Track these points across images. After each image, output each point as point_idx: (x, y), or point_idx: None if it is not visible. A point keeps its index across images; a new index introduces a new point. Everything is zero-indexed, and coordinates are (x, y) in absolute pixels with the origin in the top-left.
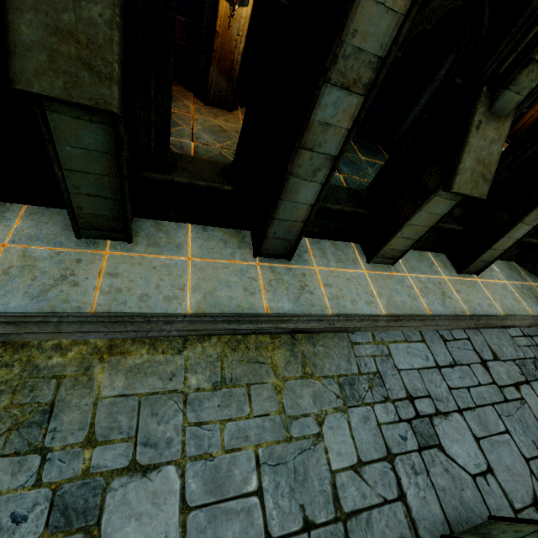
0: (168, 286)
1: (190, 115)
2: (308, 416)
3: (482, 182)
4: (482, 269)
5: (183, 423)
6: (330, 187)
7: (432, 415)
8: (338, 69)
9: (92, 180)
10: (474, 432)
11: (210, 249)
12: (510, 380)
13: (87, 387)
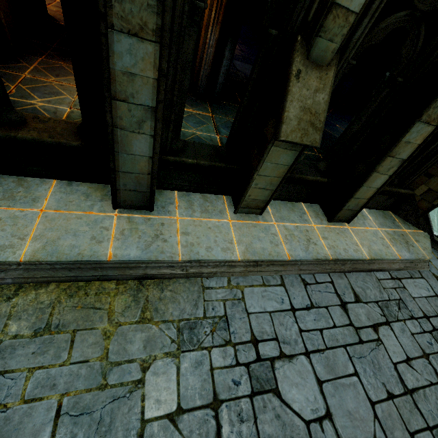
0: (8, 235)
1: None
2: (132, 362)
3: (312, 131)
4: (351, 217)
5: None
6: (193, 144)
7: (275, 358)
8: (117, 13)
9: None
10: (318, 375)
11: (69, 201)
12: (369, 321)
13: None
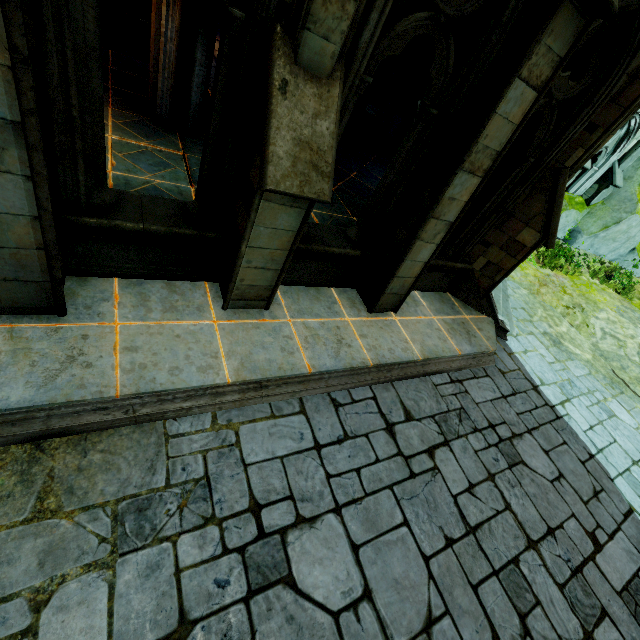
0: None
1: None
2: (12, 599)
3: (316, 177)
4: (398, 304)
5: None
6: (139, 197)
7: (288, 528)
8: None
9: None
10: (353, 538)
11: None
12: (423, 445)
13: None
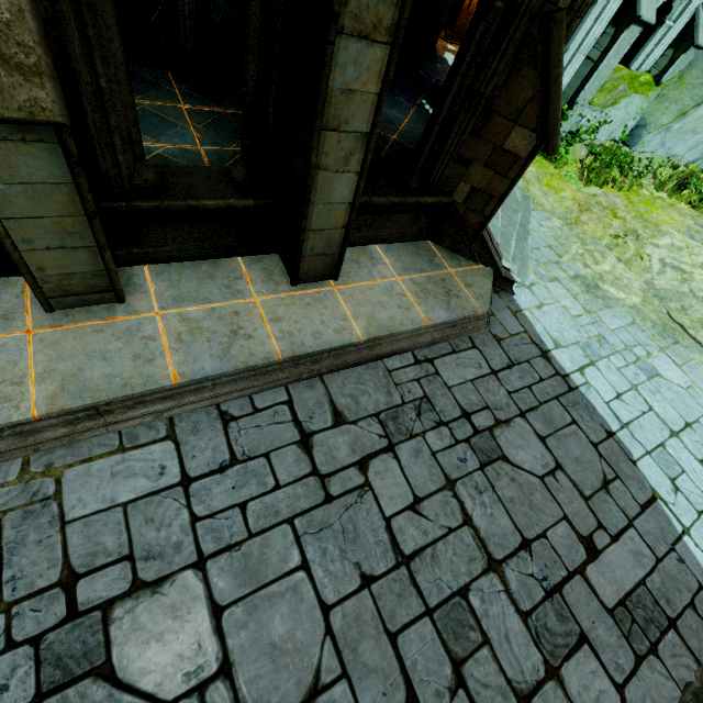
0: None
1: None
2: None
3: (8, 77)
4: (335, 268)
5: None
6: None
7: (115, 600)
8: None
9: None
10: (218, 598)
11: None
12: (354, 455)
13: None
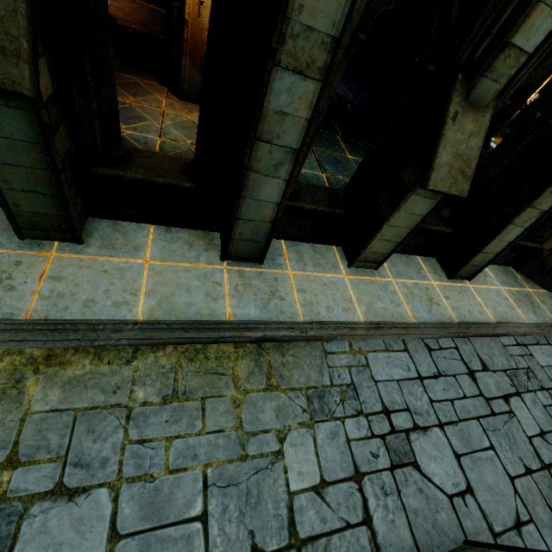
0: (119, 291)
1: (161, 110)
2: (268, 432)
3: (461, 179)
4: (474, 274)
5: (123, 440)
6: (307, 185)
7: (409, 430)
8: (287, 50)
9: (24, 174)
10: (455, 448)
11: (172, 251)
12: (499, 392)
13: (15, 401)
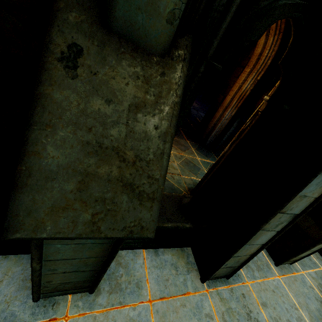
0: None
1: None
2: None
3: None
4: None
5: None
6: None
7: None
8: None
9: (75, 262)
10: None
11: (165, 280)
12: None
13: None
